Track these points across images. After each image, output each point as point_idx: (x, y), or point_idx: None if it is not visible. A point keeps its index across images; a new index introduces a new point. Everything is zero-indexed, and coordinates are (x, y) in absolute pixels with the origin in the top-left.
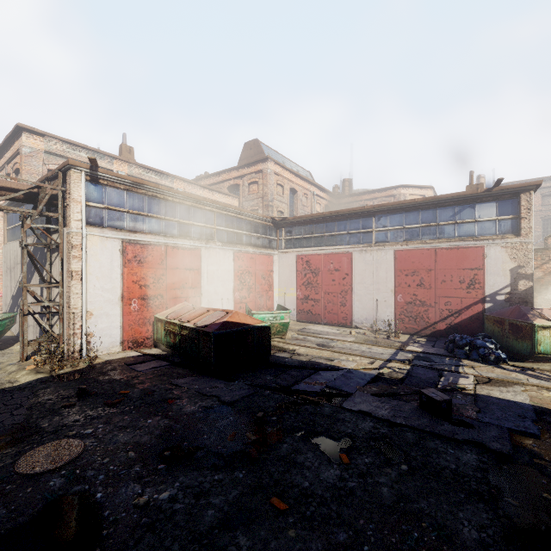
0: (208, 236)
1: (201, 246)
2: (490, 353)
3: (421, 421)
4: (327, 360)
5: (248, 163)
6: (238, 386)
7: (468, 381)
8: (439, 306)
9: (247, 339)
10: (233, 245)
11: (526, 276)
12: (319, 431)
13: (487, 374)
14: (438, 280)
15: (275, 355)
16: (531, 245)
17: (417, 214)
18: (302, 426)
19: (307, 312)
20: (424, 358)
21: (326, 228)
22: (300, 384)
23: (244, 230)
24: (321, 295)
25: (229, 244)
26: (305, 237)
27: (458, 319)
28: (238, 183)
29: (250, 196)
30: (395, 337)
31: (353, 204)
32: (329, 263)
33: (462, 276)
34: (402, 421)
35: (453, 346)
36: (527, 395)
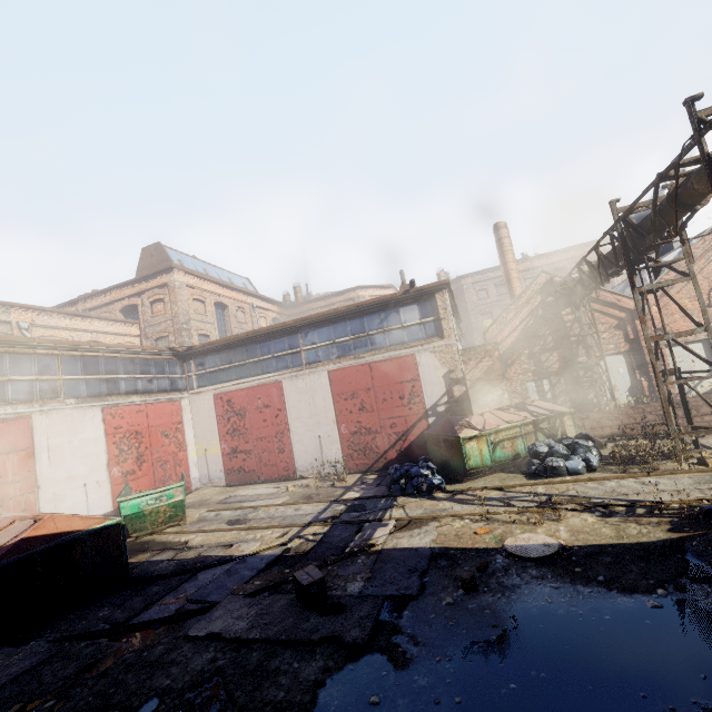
0: (48, 393)
1: (30, 412)
2: (422, 482)
3: (283, 624)
4: (225, 547)
5: (146, 275)
6: (29, 651)
7: (384, 531)
8: (386, 431)
9: (72, 557)
10: (101, 399)
11: (458, 381)
12: (115, 704)
13: (415, 511)
14: (379, 399)
15: (151, 560)
16: (455, 347)
17: (345, 325)
18: (91, 703)
19: (239, 470)
20: (356, 507)
21: (247, 354)
22: (150, 609)
23: (122, 373)
24: (253, 444)
25: (92, 399)
26: (222, 368)
27: (407, 442)
28: (136, 303)
29: (154, 319)
30: (341, 482)
31: (309, 313)
32: (256, 399)
33: (401, 391)
34: (257, 633)
35: (391, 481)
36: (435, 534)
